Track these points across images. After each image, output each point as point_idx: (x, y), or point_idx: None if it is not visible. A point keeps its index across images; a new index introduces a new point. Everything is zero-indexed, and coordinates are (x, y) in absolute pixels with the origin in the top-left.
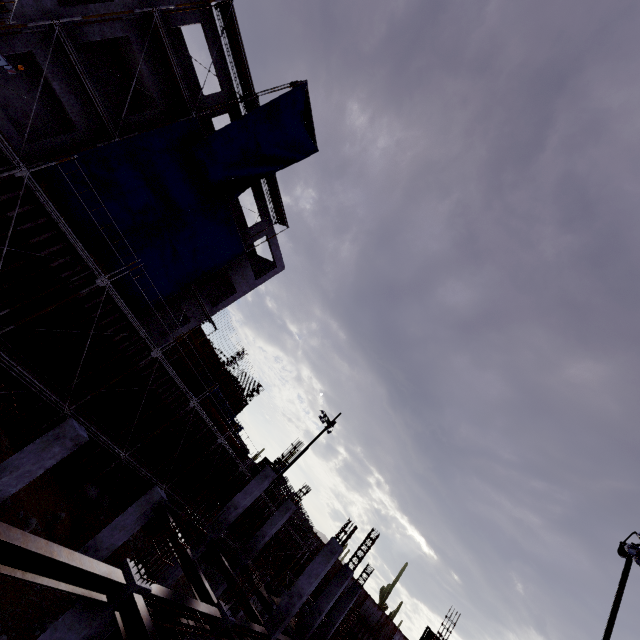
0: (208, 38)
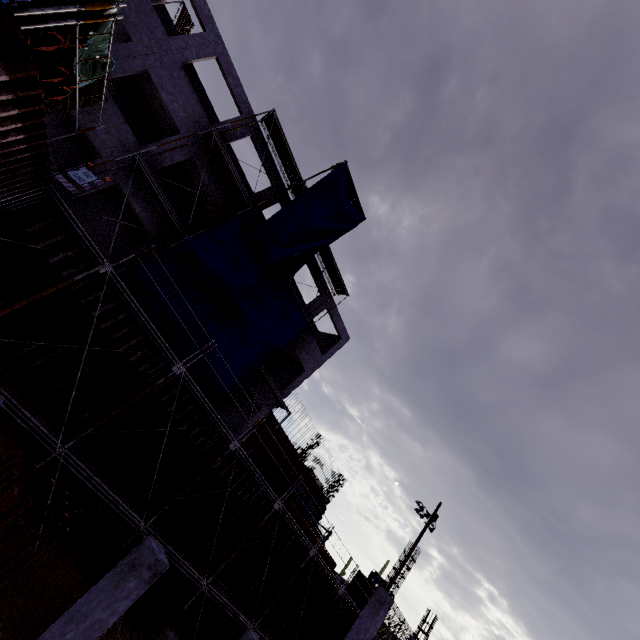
0: (257, 146)
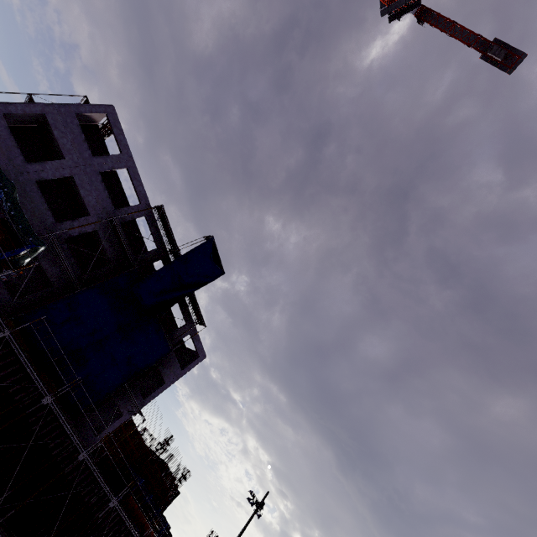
0: (149, 223)
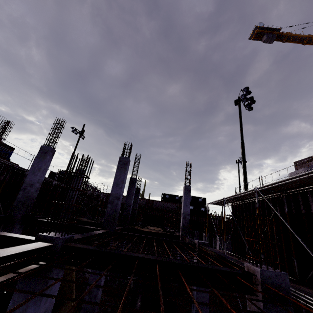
0: None
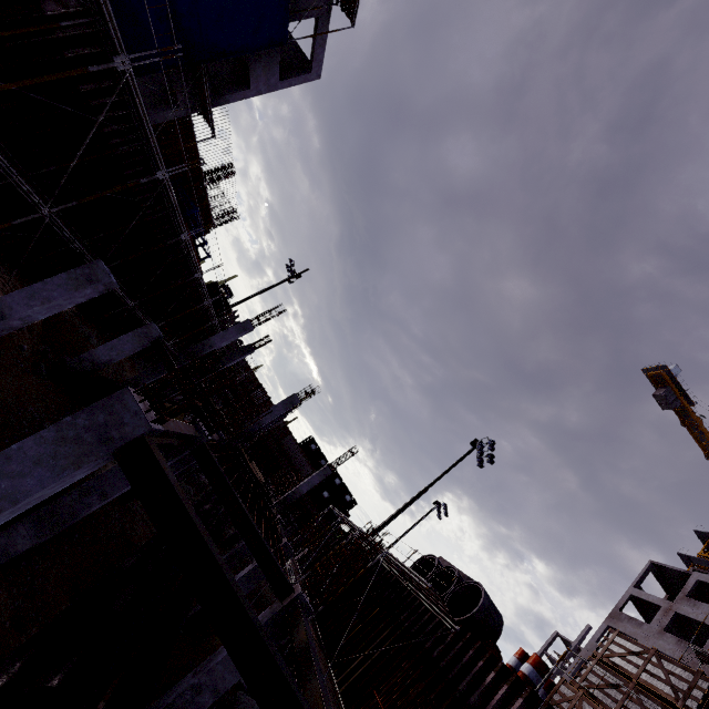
0: None
